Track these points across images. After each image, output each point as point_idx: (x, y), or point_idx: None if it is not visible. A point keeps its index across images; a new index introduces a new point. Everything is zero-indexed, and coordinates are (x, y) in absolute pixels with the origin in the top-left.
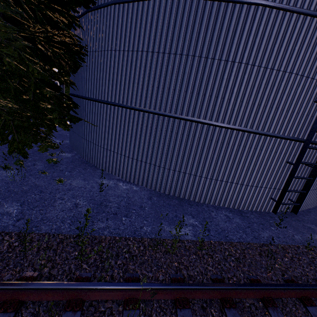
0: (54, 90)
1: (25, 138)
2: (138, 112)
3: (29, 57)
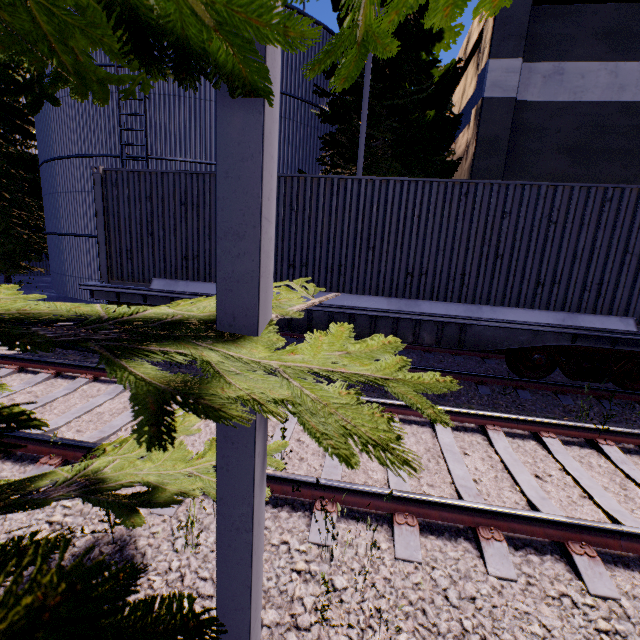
0: (33, 232)
1: (2, 268)
2: (52, 236)
3: (1, 210)
